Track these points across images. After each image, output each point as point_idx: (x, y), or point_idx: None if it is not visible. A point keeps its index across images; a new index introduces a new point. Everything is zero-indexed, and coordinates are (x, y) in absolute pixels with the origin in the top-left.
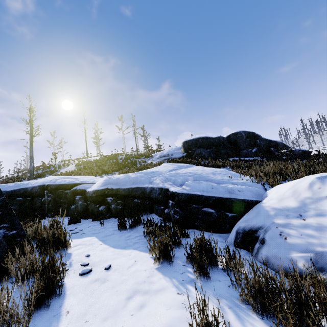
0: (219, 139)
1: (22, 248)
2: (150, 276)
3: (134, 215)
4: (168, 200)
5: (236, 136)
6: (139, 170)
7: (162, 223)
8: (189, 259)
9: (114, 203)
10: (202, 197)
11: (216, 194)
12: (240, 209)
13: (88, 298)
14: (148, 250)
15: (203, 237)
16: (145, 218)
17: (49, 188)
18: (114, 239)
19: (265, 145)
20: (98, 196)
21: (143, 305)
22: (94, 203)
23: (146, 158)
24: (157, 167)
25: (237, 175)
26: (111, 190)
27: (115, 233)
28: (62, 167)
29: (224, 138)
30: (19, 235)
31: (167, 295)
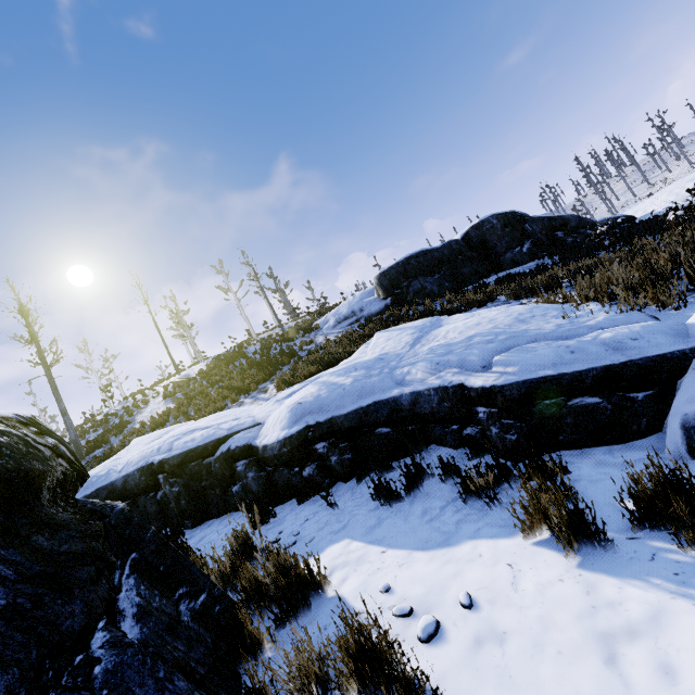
0: (450, 248)
1: (245, 626)
2: (590, 590)
3: (406, 464)
4: (473, 407)
5: (482, 230)
6: (319, 365)
7: (472, 460)
8: (625, 521)
9: (335, 452)
10: (563, 379)
11: (592, 362)
12: (660, 377)
13: (514, 694)
14: (506, 529)
15: (657, 465)
16: (422, 461)
17: (168, 466)
18: (399, 530)
19: (544, 230)
20: (295, 450)
21: (668, 667)
22: (285, 466)
23: (309, 334)
24: (366, 345)
25: (565, 308)
26: (317, 428)
27: (383, 515)
28: (135, 412)
29: (458, 241)
30: (213, 600)
31: (687, 622)
